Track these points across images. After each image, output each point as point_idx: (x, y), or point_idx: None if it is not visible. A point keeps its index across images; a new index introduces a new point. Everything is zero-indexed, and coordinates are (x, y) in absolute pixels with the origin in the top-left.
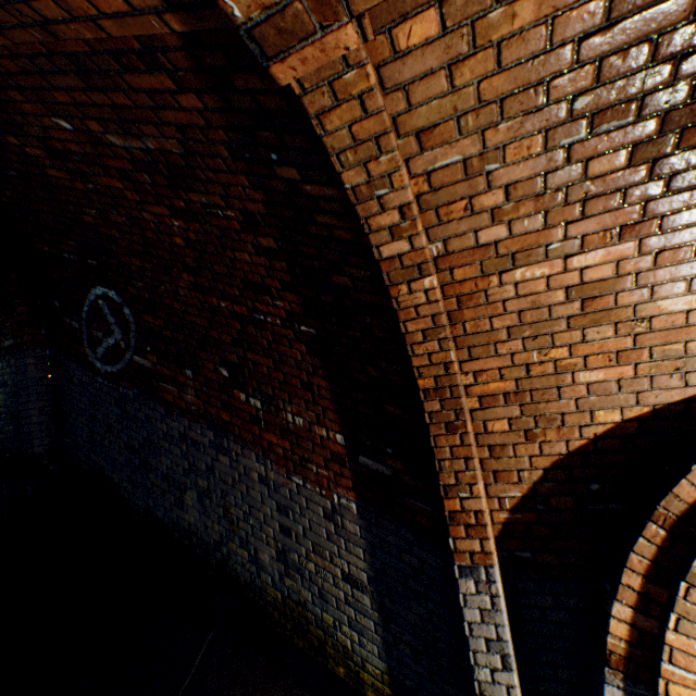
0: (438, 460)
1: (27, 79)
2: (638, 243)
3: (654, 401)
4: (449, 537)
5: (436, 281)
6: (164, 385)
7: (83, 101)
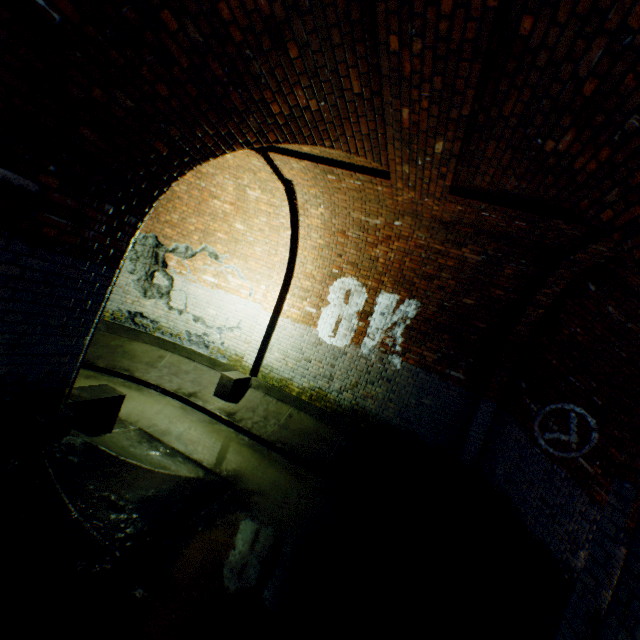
0: None
1: None
2: None
3: None
4: None
5: None
6: (596, 487)
7: None
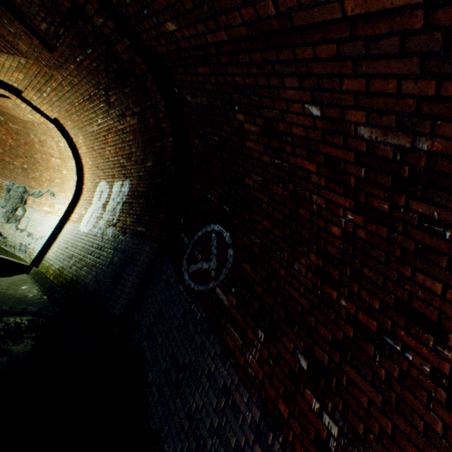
0: None
1: (328, 66)
2: None
3: None
4: None
5: None
6: (231, 328)
7: (379, 90)
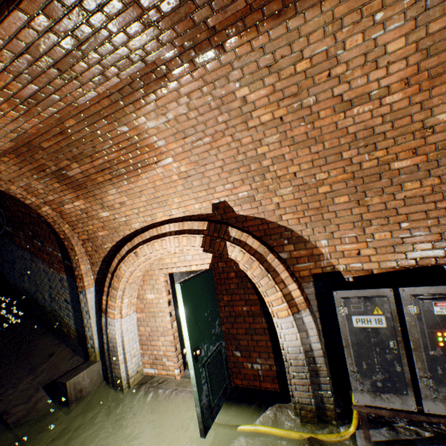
0: (72, 259)
1: None
2: (84, 200)
3: (116, 240)
4: (77, 282)
5: (48, 208)
6: (16, 238)
7: None
